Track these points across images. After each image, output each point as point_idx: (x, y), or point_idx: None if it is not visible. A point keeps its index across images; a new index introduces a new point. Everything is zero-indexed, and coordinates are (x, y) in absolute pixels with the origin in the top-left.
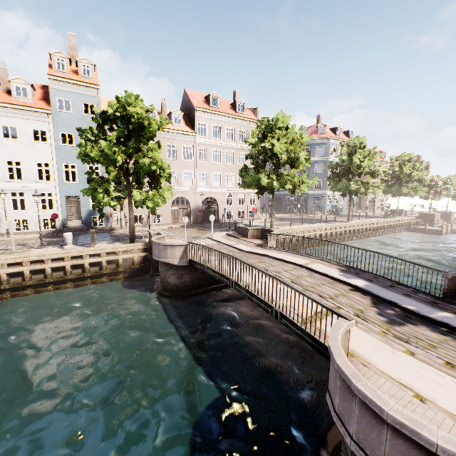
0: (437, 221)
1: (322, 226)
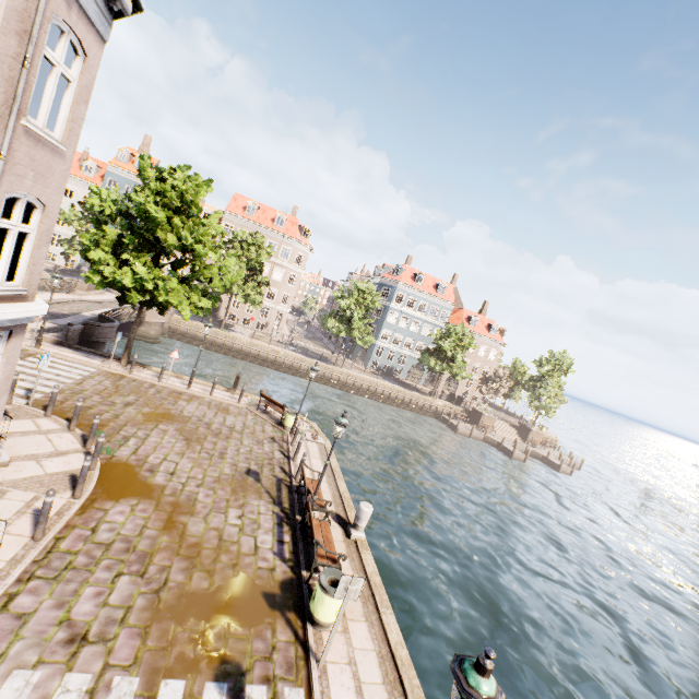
0: (487, 426)
1: (280, 351)
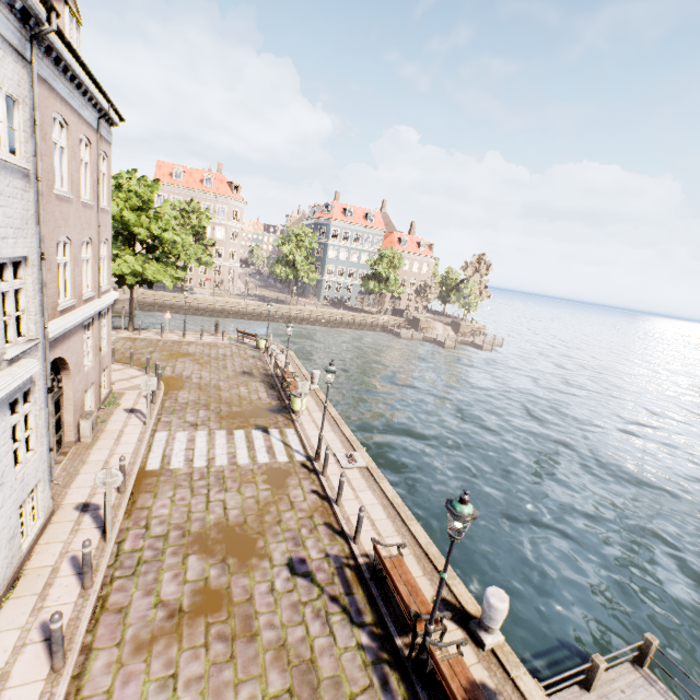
0: (425, 328)
1: (240, 302)
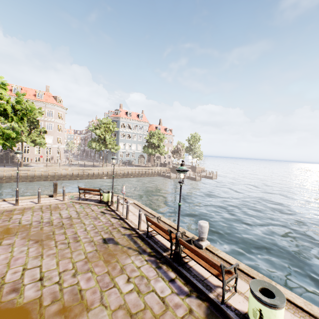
0: None
1: (68, 168)
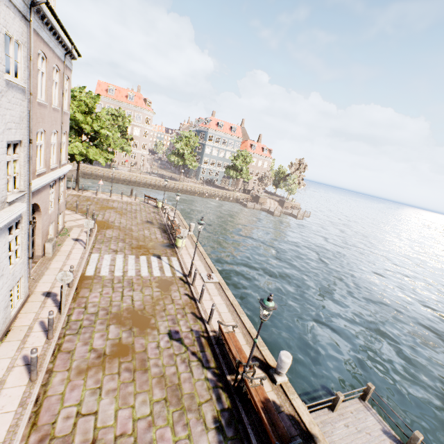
0: (263, 202)
1: (147, 177)
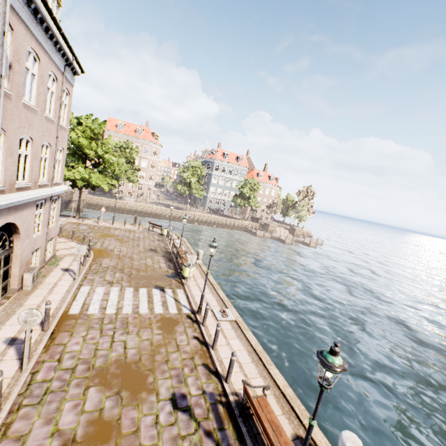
0: (272, 230)
1: (153, 207)
